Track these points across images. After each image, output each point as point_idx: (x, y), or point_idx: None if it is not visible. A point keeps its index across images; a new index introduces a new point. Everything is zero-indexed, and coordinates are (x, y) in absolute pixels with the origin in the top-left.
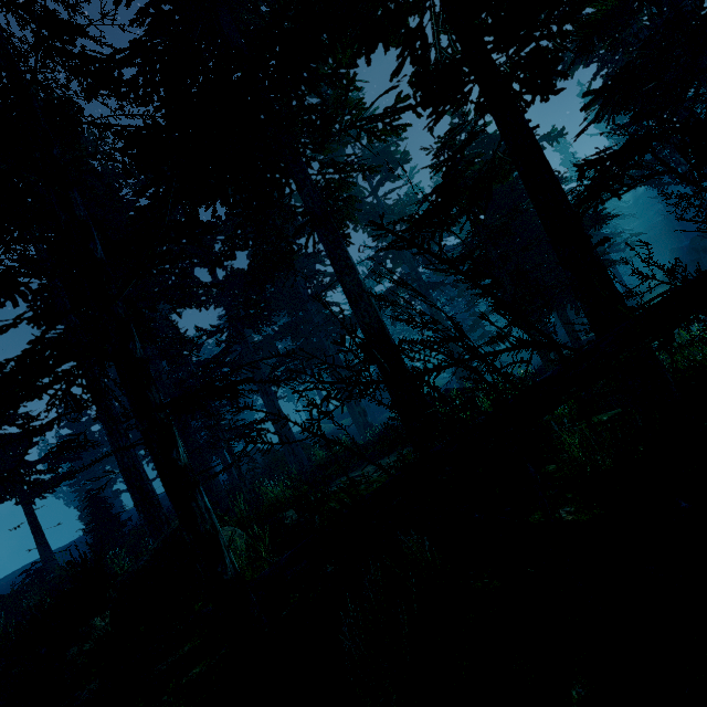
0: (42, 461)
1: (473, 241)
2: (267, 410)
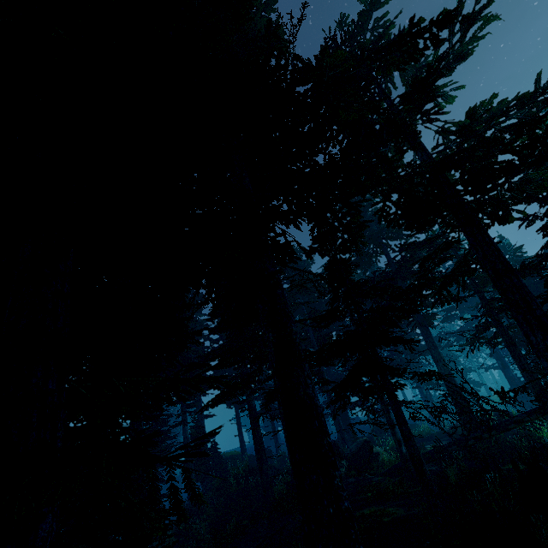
0: None
1: None
2: None
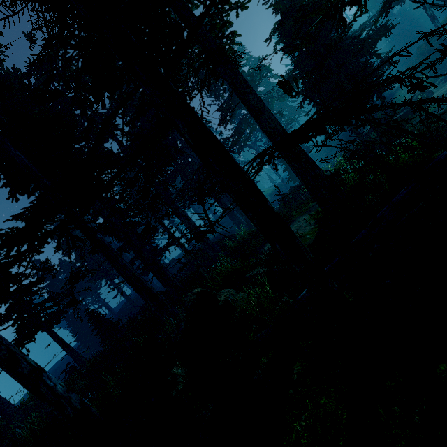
0: (47, 300)
1: (293, 74)
2: (186, 226)
